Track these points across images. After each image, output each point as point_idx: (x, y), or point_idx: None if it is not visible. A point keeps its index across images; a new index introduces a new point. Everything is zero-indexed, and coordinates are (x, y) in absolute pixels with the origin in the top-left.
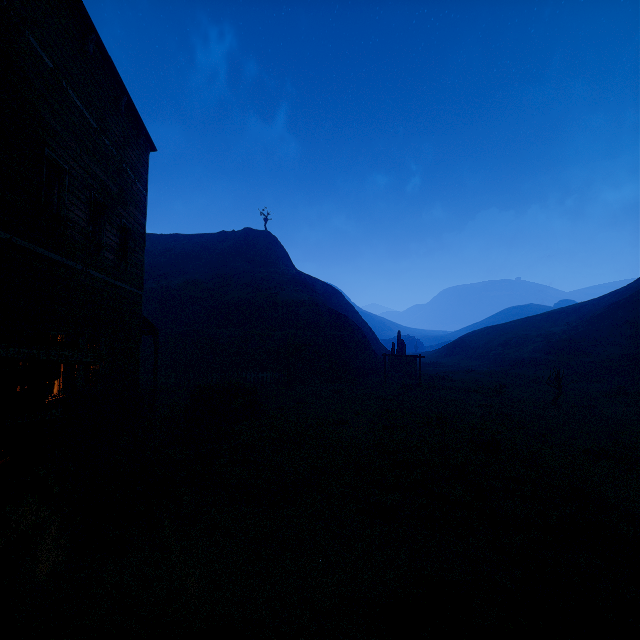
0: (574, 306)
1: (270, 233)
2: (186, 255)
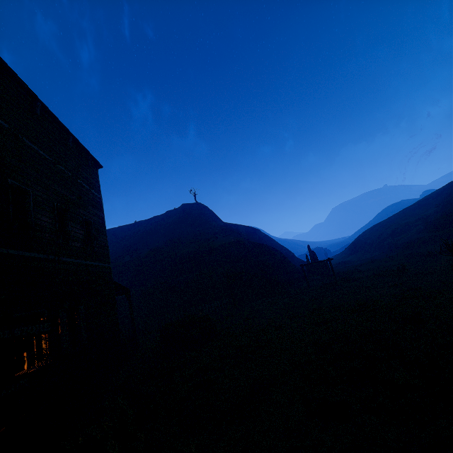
0: (436, 191)
1: (199, 203)
2: (147, 233)
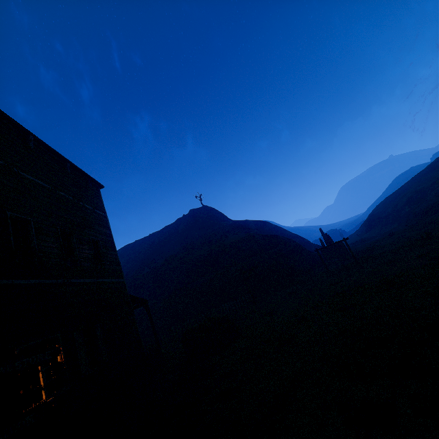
0: None
1: (206, 206)
2: (162, 243)
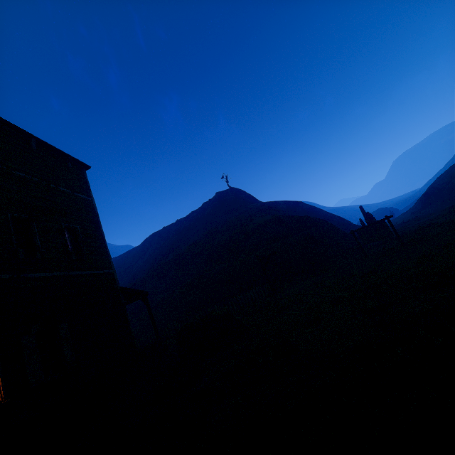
0: None
1: (232, 188)
2: (187, 229)
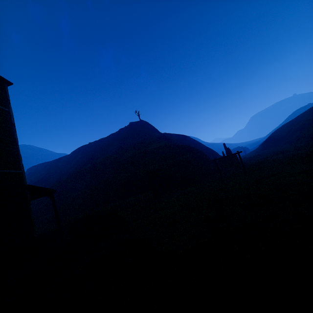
0: None
1: (142, 120)
2: (105, 146)
